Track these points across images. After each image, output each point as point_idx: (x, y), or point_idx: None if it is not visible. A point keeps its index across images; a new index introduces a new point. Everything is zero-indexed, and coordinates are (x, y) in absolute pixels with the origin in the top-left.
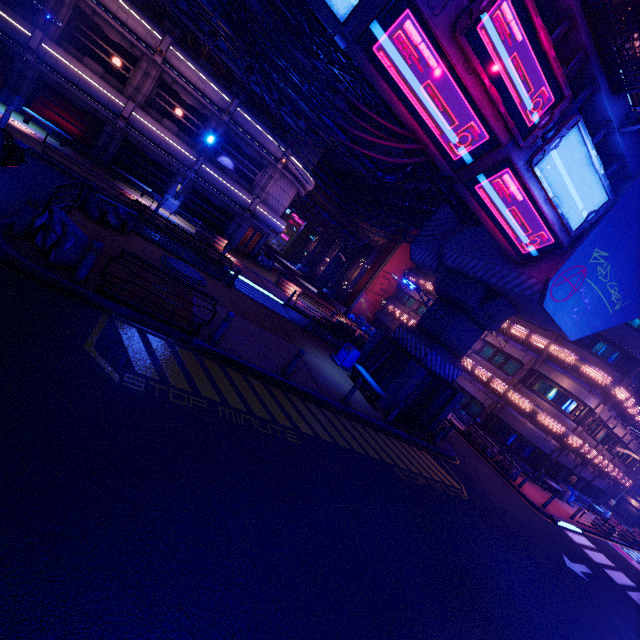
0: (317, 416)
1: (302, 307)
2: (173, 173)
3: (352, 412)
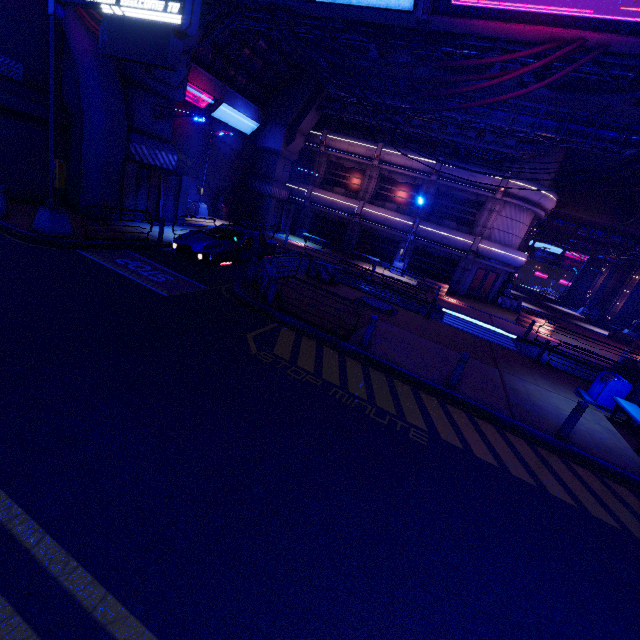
0: (487, 435)
1: (554, 343)
2: (398, 242)
3: (575, 451)
